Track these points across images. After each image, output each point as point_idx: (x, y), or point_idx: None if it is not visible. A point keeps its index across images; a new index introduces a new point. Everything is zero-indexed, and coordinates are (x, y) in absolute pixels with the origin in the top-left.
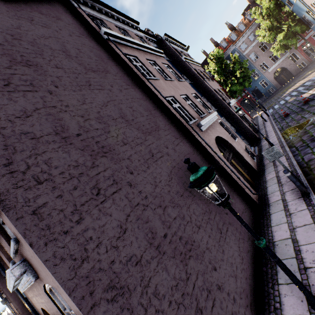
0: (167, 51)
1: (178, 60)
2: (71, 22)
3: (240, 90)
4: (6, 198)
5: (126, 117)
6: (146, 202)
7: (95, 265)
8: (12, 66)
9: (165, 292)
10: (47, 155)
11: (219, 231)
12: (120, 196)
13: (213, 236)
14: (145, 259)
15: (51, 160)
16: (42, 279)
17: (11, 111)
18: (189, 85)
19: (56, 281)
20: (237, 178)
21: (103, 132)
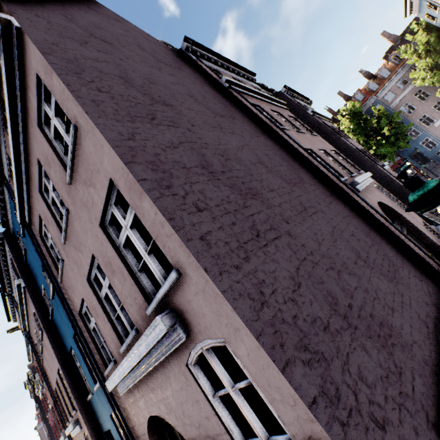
0: (287, 106)
1: (303, 114)
2: (191, 73)
3: (392, 152)
4: (174, 217)
5: (265, 164)
6: (313, 258)
7: (276, 314)
8: (153, 104)
9: (373, 380)
10: (200, 185)
11: (423, 323)
12: (282, 244)
13: (417, 328)
14: (334, 327)
15: (205, 191)
16: (197, 335)
17: (161, 141)
18: (324, 140)
19: (237, 319)
20: (427, 259)
21: (245, 174)
